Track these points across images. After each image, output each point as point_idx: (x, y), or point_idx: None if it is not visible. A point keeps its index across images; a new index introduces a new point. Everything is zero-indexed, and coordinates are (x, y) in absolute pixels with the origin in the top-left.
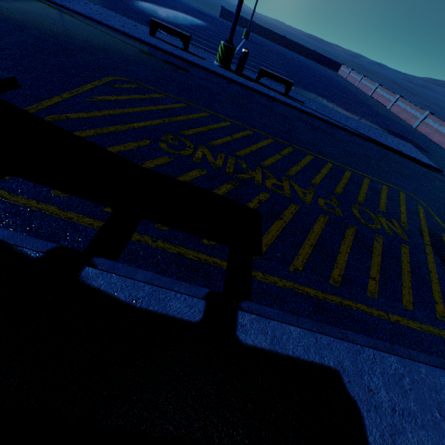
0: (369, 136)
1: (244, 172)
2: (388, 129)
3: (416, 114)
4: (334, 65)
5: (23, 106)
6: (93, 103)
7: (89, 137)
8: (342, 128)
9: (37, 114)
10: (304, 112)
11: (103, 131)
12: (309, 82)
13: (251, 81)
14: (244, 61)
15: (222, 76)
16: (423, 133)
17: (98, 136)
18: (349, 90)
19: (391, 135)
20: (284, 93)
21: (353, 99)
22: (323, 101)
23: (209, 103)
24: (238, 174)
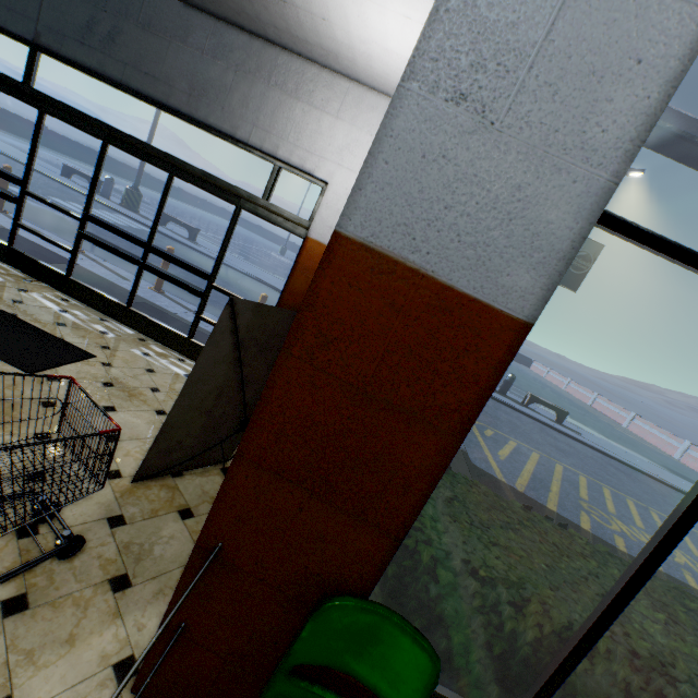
0: (674, 484)
1: (672, 554)
2: (665, 466)
3: (671, 441)
4: (524, 359)
5: (494, 474)
6: (507, 463)
7: (558, 511)
8: (643, 472)
9: (509, 483)
10: (594, 448)
11: (552, 501)
12: (537, 392)
13: (522, 406)
14: (510, 384)
15: (501, 402)
16: (694, 468)
17: (559, 509)
18: (569, 399)
19: (684, 480)
20: (555, 420)
21: (589, 415)
22: (579, 424)
23: (542, 448)
24: (673, 558)
